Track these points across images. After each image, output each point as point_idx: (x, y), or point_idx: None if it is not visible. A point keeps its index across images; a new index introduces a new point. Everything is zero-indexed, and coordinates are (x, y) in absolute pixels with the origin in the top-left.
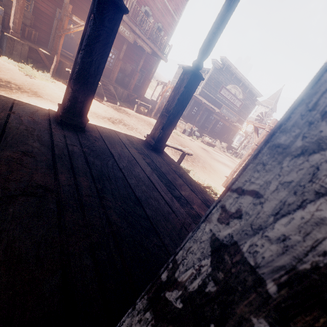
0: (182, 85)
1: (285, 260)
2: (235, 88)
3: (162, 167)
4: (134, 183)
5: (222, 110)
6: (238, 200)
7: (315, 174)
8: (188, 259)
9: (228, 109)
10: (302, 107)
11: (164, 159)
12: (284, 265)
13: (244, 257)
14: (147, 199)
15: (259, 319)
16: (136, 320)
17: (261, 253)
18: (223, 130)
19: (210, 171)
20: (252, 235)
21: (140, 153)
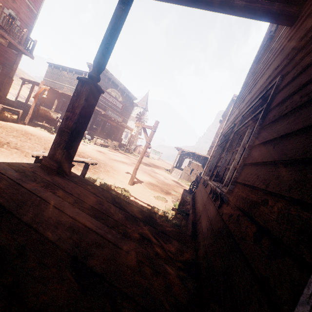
0: (82, 97)
1: None
2: (115, 92)
3: (80, 195)
4: (61, 238)
5: (108, 111)
6: None
7: None
8: None
9: (112, 111)
10: None
11: (75, 182)
12: None
13: None
14: (88, 251)
15: None
16: None
17: None
18: (112, 130)
19: (114, 173)
20: None
21: (43, 185)
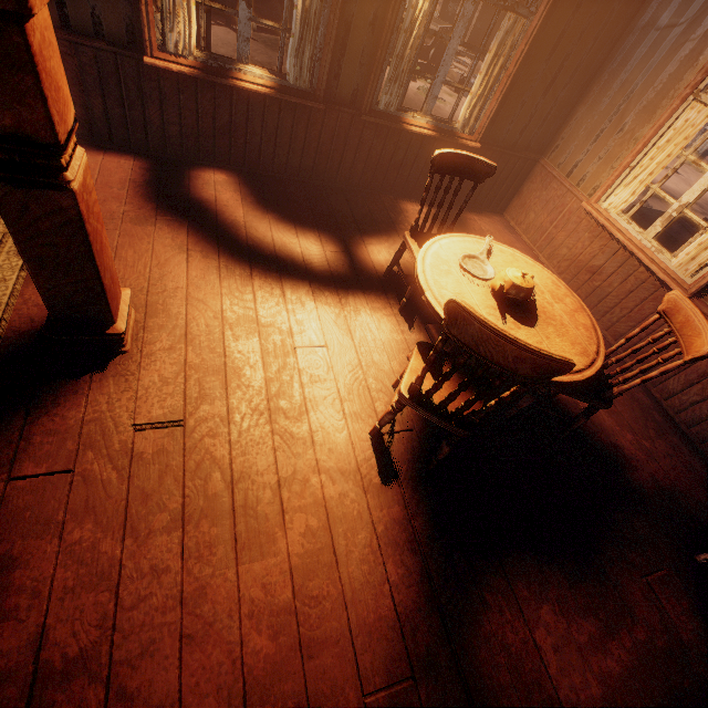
0: None
1: None
2: None
3: None
4: None
5: None
6: None
7: None
8: None
9: None
10: None
11: None
12: None
13: None
14: None
15: None
16: None
17: None
18: None
19: None
20: None
21: None
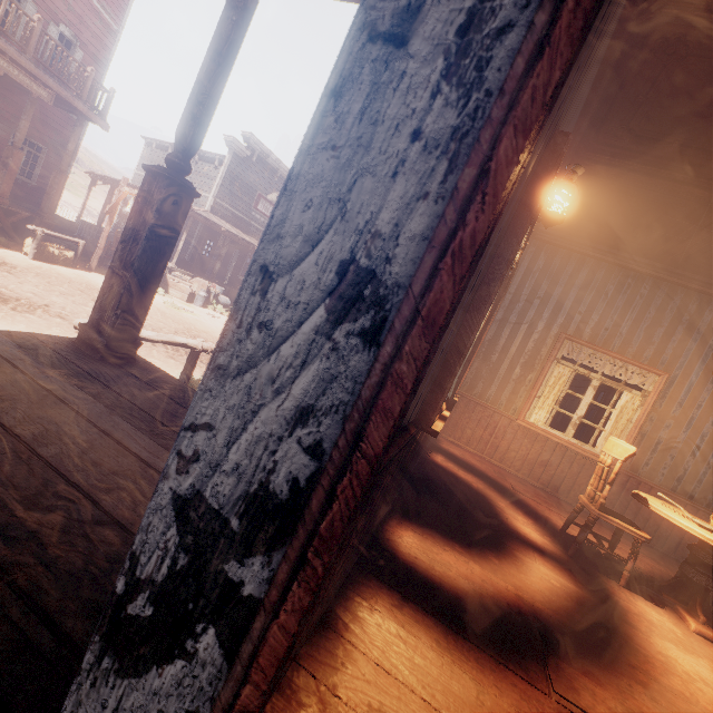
0: (151, 206)
1: (241, 489)
2: None
3: (138, 397)
4: (60, 454)
5: None
6: (194, 439)
7: (250, 394)
8: (151, 541)
9: None
10: (232, 324)
11: (140, 375)
12: (241, 494)
13: (209, 504)
14: (104, 479)
15: (230, 563)
16: (88, 686)
17: (223, 492)
18: None
19: None
20: (212, 476)
21: (66, 374)
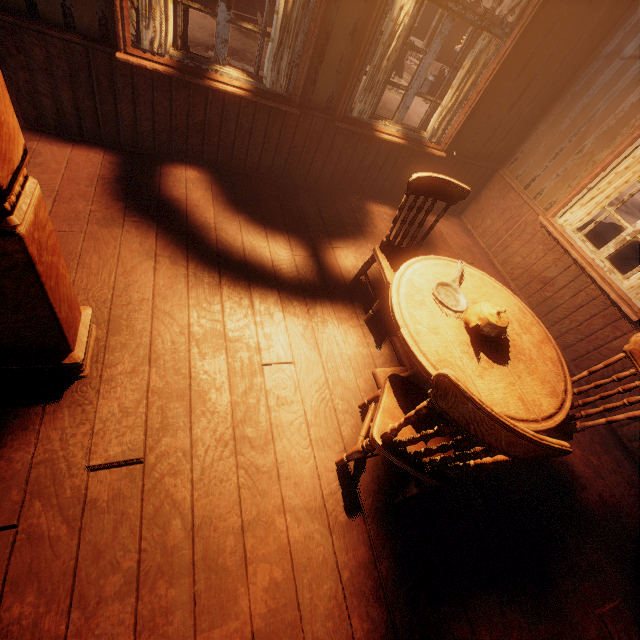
0: None
1: None
2: None
3: None
4: None
5: None
6: None
7: None
8: None
9: None
10: None
11: None
12: None
13: None
14: None
15: None
16: None
17: None
18: None
19: None
20: None
21: None
